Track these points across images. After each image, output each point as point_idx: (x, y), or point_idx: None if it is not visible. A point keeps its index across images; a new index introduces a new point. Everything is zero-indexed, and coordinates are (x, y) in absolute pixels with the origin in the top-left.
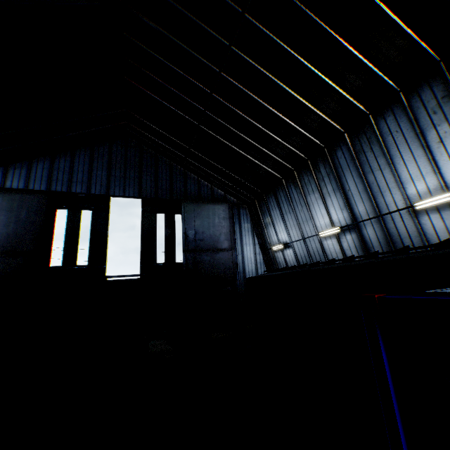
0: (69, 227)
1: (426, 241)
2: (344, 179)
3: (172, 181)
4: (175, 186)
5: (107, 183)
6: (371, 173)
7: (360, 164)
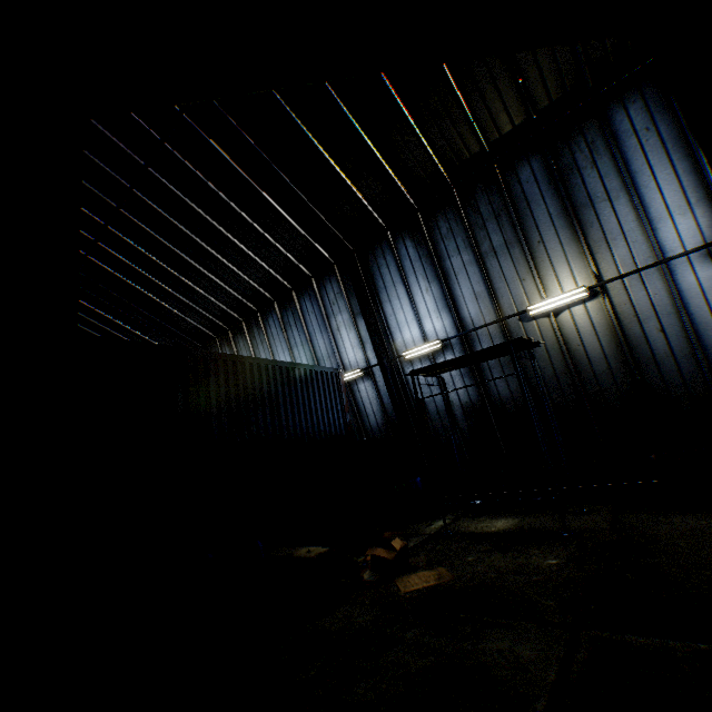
0: None
1: None
2: None
3: None
4: None
5: None
6: None
7: None
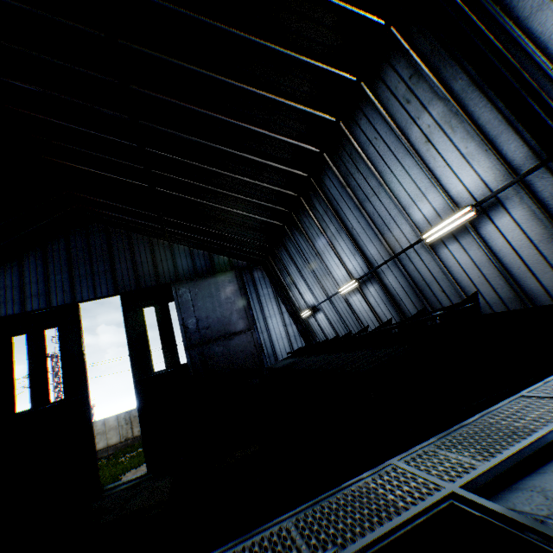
0: (33, 356)
1: (456, 283)
2: (343, 215)
3: (156, 262)
4: (161, 267)
5: (71, 288)
6: (368, 201)
7: (353, 192)
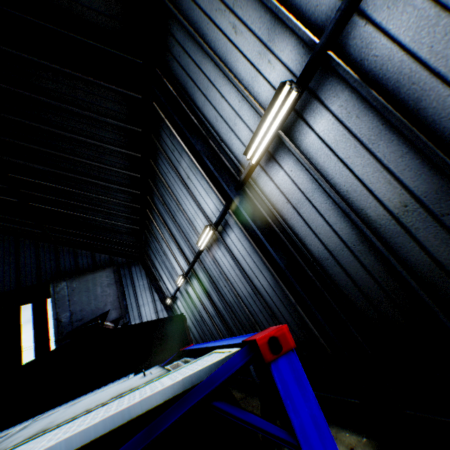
0: None
1: (228, 280)
2: (168, 224)
3: (40, 263)
4: (44, 267)
5: None
6: (176, 215)
7: (168, 208)
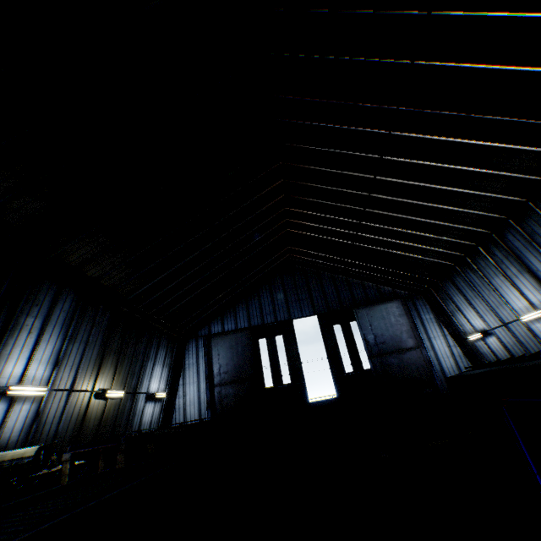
0: (270, 352)
1: None
2: (525, 260)
3: (338, 292)
4: (342, 296)
5: (287, 309)
6: None
7: (537, 245)
